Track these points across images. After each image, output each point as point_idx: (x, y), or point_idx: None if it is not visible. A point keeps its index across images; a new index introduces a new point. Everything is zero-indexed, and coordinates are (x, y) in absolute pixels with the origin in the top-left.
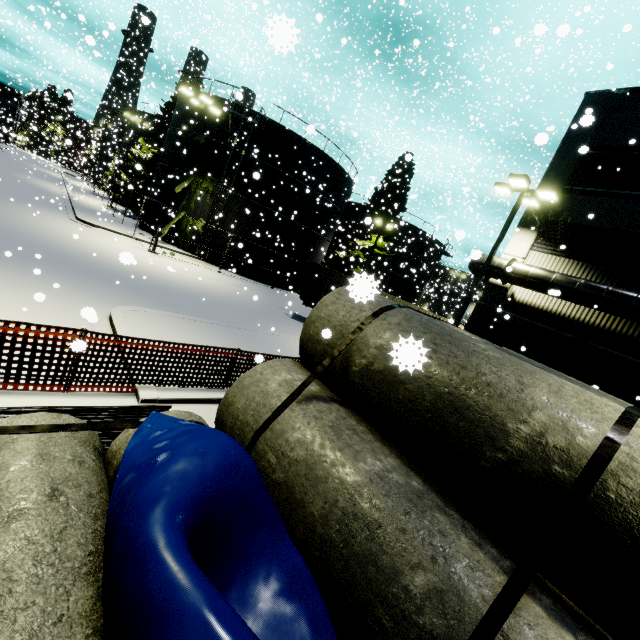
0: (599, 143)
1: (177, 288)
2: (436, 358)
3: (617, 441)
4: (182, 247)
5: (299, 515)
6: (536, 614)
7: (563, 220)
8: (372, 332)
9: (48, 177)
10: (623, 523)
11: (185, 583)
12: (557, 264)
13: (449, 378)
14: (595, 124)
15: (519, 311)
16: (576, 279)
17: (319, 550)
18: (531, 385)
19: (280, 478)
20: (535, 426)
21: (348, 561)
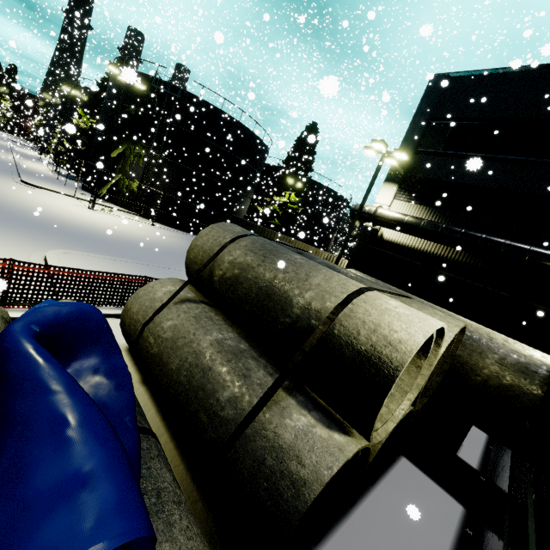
0: (440, 115)
1: (111, 237)
2: (262, 265)
3: (347, 302)
4: (120, 205)
5: (164, 371)
6: (289, 403)
7: (416, 175)
8: (228, 252)
9: None
10: (339, 346)
11: (23, 342)
12: (412, 209)
13: (267, 277)
14: (437, 100)
15: (386, 247)
16: (421, 220)
17: (174, 389)
18: (313, 276)
19: (155, 351)
20: (307, 299)
21: (188, 391)
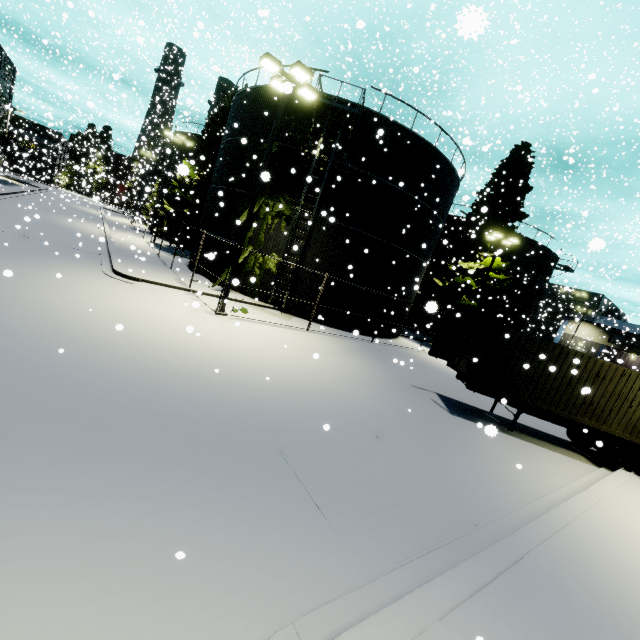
0: None
1: (291, 406)
2: None
3: None
4: (249, 293)
5: None
6: None
7: None
8: None
9: (85, 215)
10: None
11: None
12: None
13: None
14: None
15: None
16: None
17: None
18: None
19: None
20: None
21: None
